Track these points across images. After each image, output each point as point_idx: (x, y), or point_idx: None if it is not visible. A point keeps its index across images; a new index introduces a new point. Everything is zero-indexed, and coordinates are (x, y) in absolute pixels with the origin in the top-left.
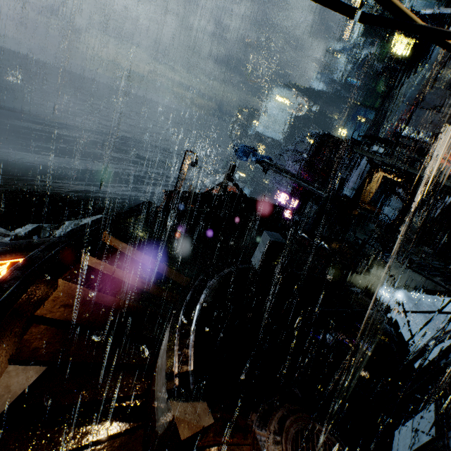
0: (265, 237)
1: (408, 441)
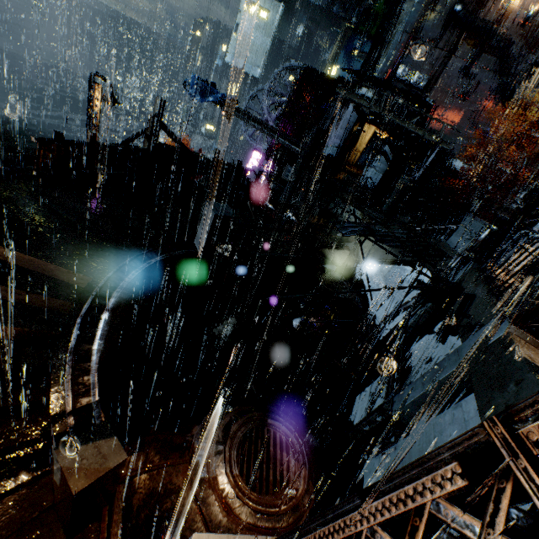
0: (207, 211)
1: (365, 405)
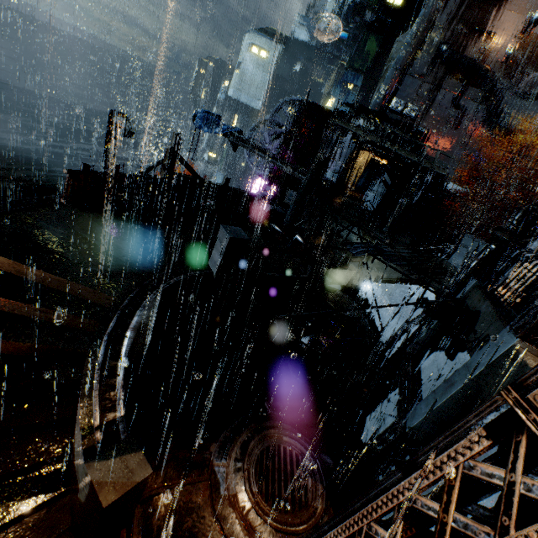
0: (222, 234)
1: (376, 425)
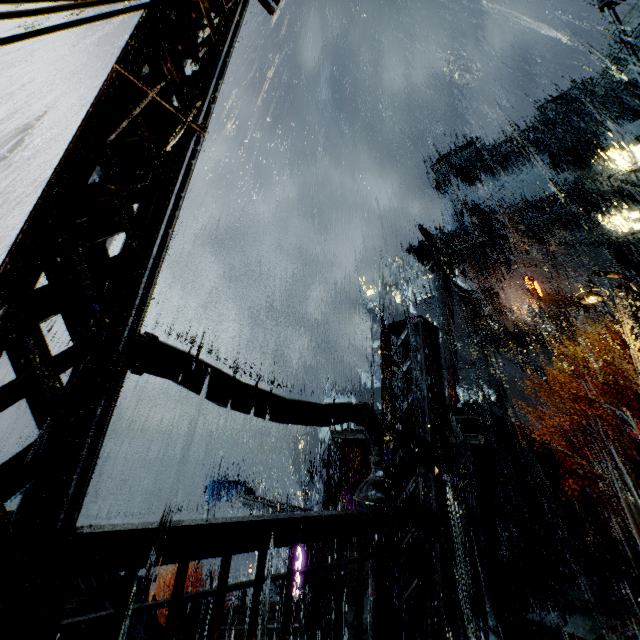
0: None
1: None
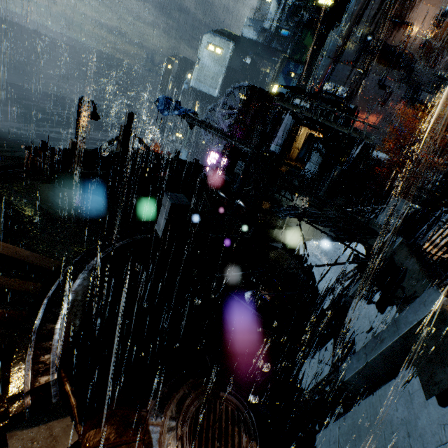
0: (165, 200)
1: (314, 372)
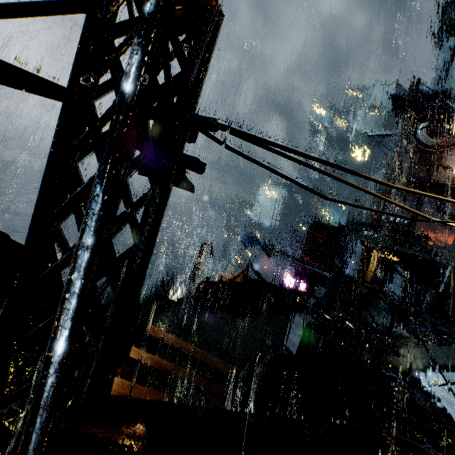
0: (298, 320)
1: None
